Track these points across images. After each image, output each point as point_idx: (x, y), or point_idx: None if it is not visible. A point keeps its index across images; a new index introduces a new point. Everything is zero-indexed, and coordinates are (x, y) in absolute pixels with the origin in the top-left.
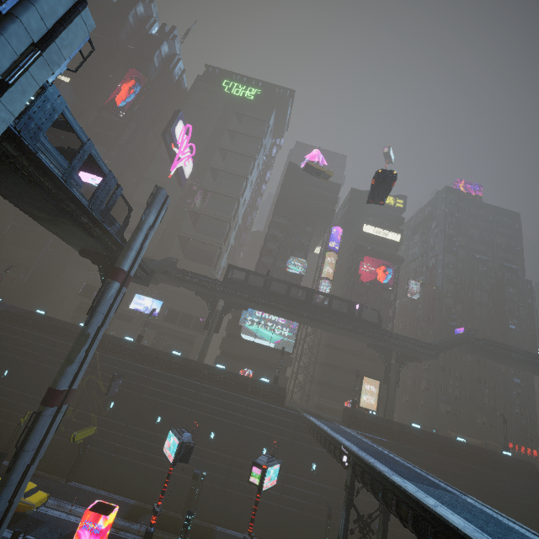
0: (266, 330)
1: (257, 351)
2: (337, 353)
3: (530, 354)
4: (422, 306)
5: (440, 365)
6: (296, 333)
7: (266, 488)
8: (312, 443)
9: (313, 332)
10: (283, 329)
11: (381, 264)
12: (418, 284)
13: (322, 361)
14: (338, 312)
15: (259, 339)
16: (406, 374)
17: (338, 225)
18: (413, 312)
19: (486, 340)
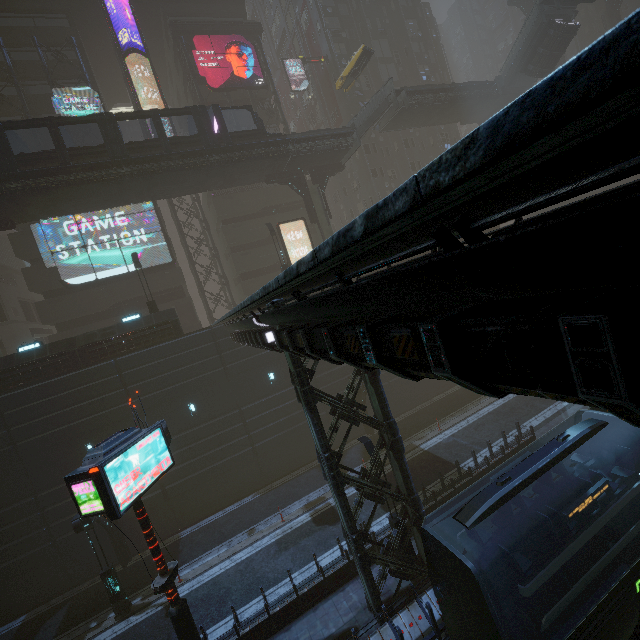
0: (106, 251)
1: (115, 291)
2: (239, 225)
3: (457, 86)
4: (319, 103)
5: (369, 170)
6: (159, 229)
7: (139, 495)
8: (252, 352)
9: (203, 224)
10: (134, 234)
11: (228, 42)
12: (302, 76)
13: (229, 250)
14: (184, 139)
15: (105, 271)
16: (338, 210)
17: (123, 2)
18: (314, 123)
19: (407, 89)
